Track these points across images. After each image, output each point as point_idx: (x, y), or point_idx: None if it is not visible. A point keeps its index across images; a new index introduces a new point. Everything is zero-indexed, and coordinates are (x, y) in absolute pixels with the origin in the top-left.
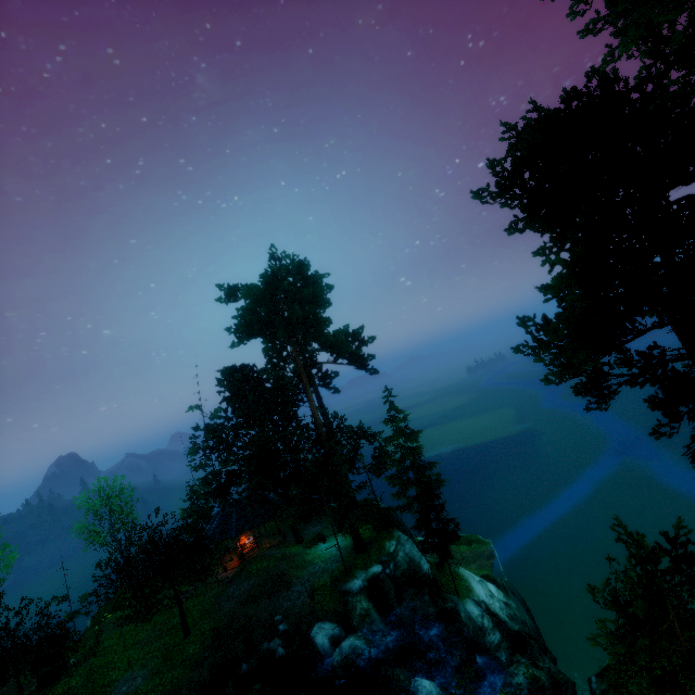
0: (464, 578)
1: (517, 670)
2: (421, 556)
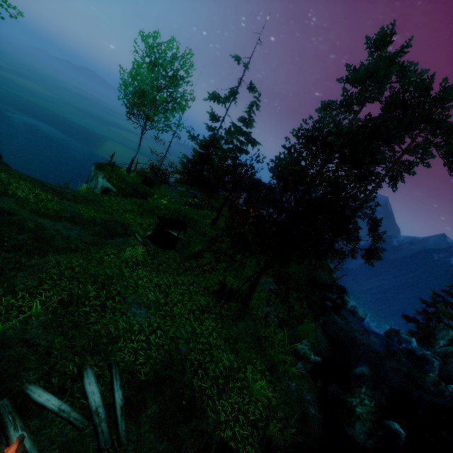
0: None
1: None
2: None
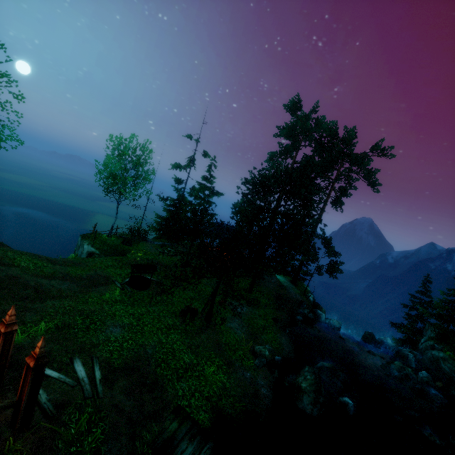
0: None
1: None
2: None
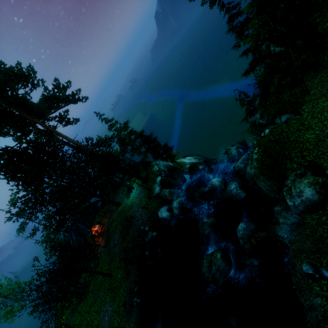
0: (180, 162)
1: (230, 151)
2: (167, 162)
